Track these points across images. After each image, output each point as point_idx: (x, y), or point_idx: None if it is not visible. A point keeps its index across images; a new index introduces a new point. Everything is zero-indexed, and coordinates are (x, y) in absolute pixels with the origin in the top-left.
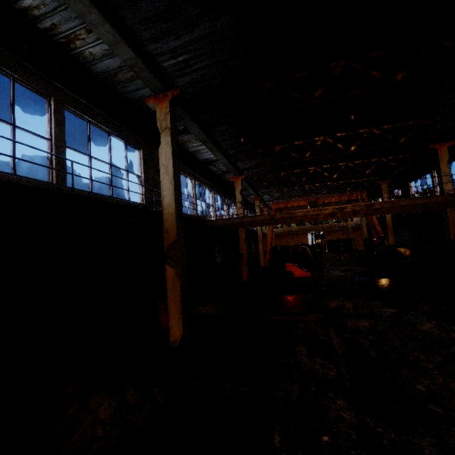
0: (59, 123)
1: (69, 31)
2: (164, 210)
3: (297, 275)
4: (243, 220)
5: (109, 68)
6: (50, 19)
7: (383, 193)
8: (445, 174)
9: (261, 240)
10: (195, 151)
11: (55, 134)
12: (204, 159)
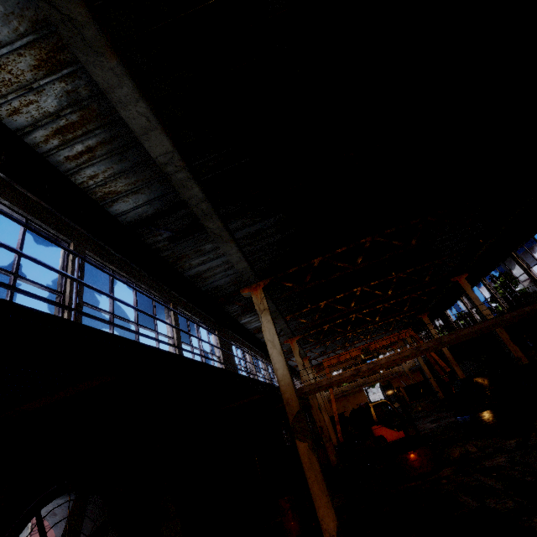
0: (176, 322)
1: (181, 254)
2: (280, 382)
3: (390, 438)
4: (331, 380)
5: (198, 271)
6: (172, 250)
7: (428, 325)
8: (476, 300)
9: (325, 408)
10: (246, 321)
11: (176, 333)
12: (253, 328)
